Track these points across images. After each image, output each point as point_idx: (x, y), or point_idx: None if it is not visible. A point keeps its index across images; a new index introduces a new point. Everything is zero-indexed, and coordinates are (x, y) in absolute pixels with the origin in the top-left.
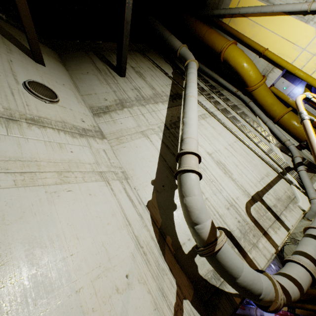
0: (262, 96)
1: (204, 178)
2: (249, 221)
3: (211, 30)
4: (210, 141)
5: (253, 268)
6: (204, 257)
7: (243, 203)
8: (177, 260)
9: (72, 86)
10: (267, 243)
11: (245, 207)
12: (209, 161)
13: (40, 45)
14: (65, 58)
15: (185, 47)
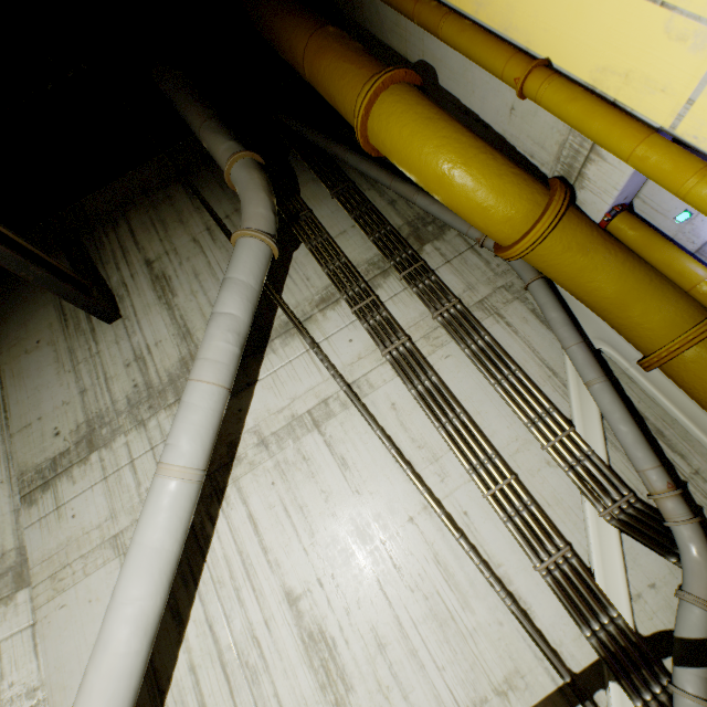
0: (565, 272)
1: None
2: None
3: (316, 40)
4: (310, 535)
5: None
6: None
7: None
8: None
9: None
10: None
11: None
12: (281, 633)
13: None
14: (5, 307)
15: (240, 160)
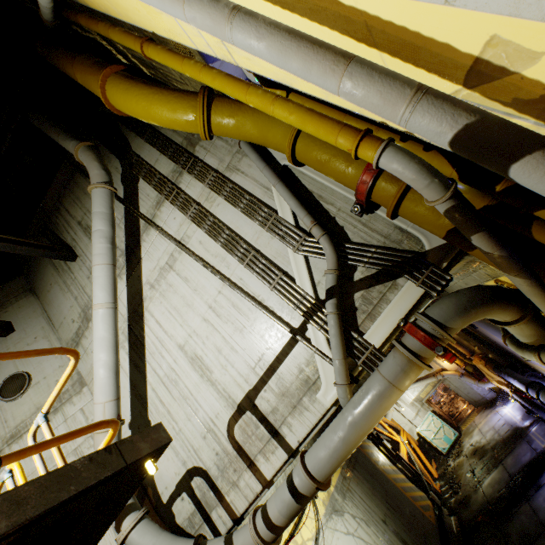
0: (234, 133)
1: (177, 397)
2: (230, 450)
3: (75, 68)
4: (182, 318)
5: (229, 514)
6: (181, 505)
7: (225, 422)
8: (158, 511)
9: (46, 325)
10: (252, 478)
11: (227, 427)
12: (181, 362)
13: (7, 288)
14: (32, 275)
15: (79, 150)
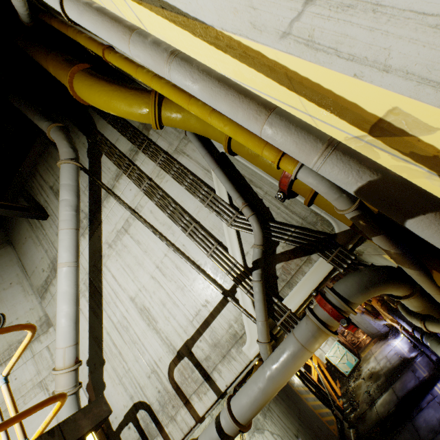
0: (181, 126)
1: (127, 341)
2: (170, 389)
3: (48, 63)
4: (133, 274)
5: None
6: (127, 433)
7: (166, 365)
8: (109, 437)
9: (20, 272)
10: (187, 414)
11: (168, 370)
12: (132, 312)
13: None
14: (10, 229)
15: (51, 130)
